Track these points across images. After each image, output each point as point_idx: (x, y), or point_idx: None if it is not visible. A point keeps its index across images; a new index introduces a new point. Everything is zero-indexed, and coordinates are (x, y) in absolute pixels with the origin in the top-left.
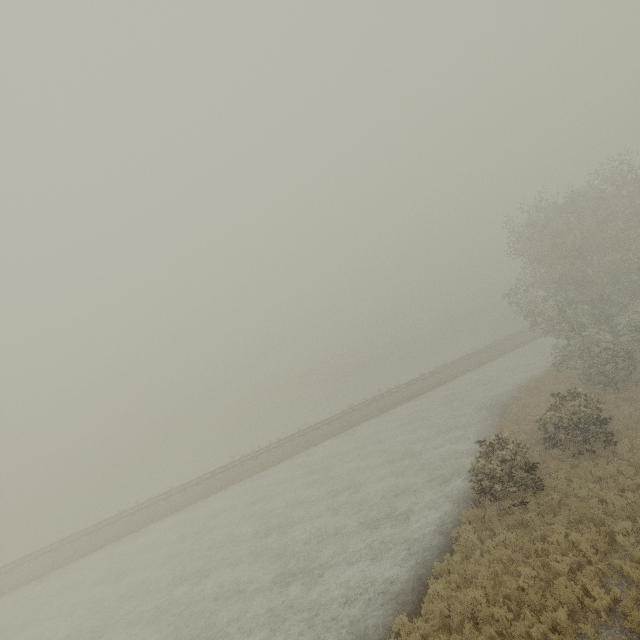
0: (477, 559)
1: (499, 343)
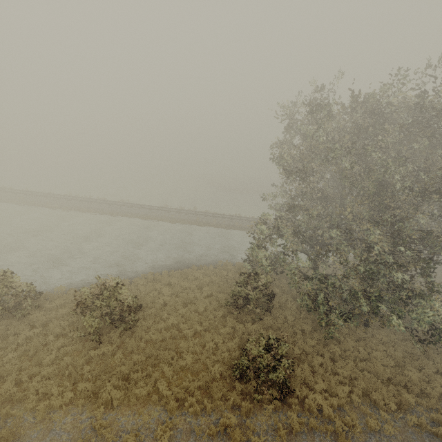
0: None
1: None
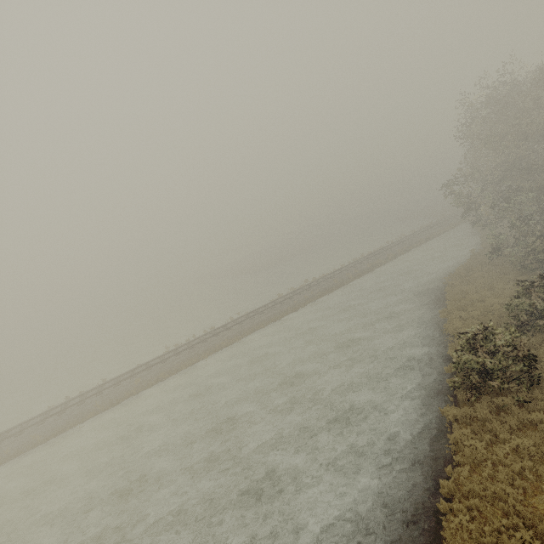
0: (489, 472)
1: (410, 237)
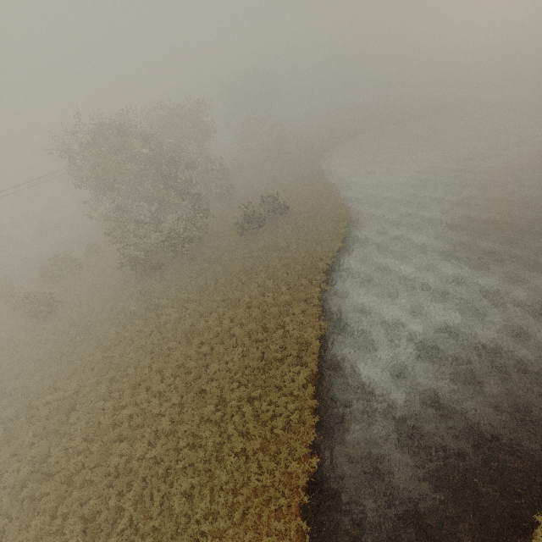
0: None
1: None
